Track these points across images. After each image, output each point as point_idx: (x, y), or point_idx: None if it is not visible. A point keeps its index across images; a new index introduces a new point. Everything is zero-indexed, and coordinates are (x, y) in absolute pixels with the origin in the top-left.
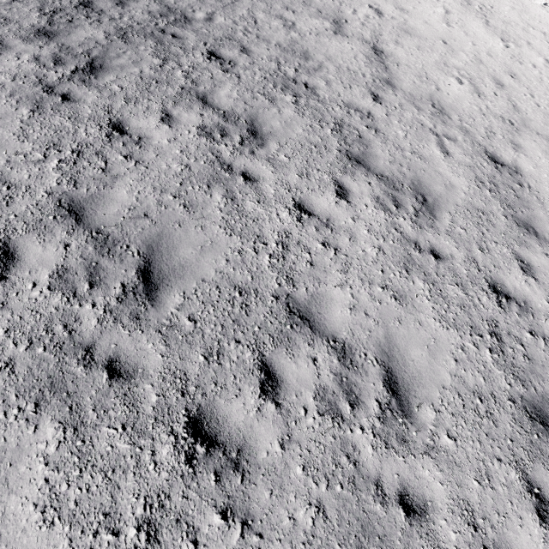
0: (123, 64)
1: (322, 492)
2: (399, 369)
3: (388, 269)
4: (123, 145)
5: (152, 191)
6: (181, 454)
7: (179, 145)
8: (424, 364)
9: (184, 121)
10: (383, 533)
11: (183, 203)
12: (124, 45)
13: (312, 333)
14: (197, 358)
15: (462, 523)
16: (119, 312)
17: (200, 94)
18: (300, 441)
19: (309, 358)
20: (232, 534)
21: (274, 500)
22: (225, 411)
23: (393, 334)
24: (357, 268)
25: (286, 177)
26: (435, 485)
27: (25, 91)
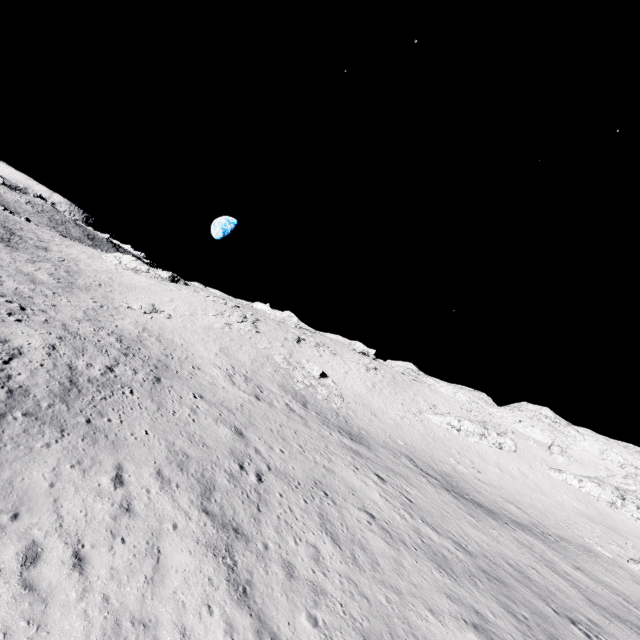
0: None
1: None
2: None
3: None
4: None
5: None
6: None
7: None
8: None
9: None
10: None
11: None
12: None
13: None
14: None
15: None
16: None
17: None
18: None
19: None
20: None
21: None
22: None
23: None
24: None
25: None
26: None
27: None
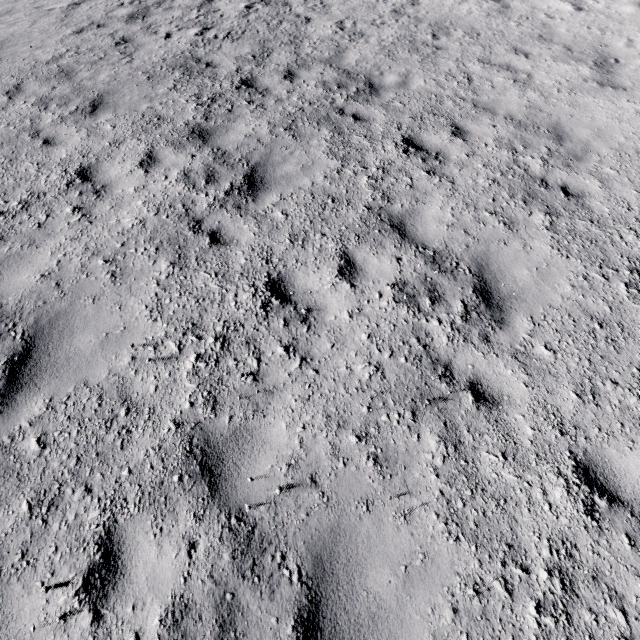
0: (290, 173)
1: None
2: None
3: None
4: (284, 324)
5: (324, 424)
6: None
7: (366, 322)
8: None
9: (373, 273)
10: None
11: (372, 454)
12: (292, 141)
13: None
14: None
15: None
16: None
17: (395, 219)
18: None
19: None
20: None
21: None
22: None
23: None
24: None
25: (552, 399)
26: None
27: (167, 230)
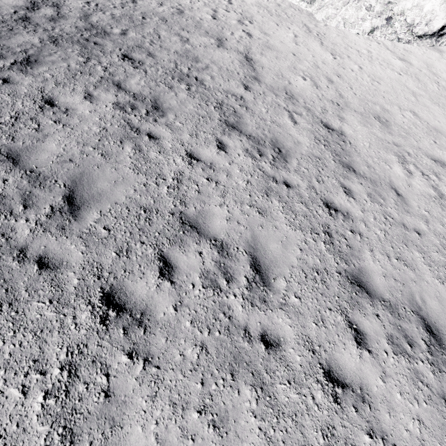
0: (54, 60)
1: (205, 337)
2: (261, 256)
3: (254, 194)
4: (53, 114)
5: (76, 145)
6: (97, 317)
7: (98, 114)
8: (279, 252)
9: (103, 99)
10: (249, 360)
11: (101, 153)
12: (55, 48)
13: (199, 236)
14: (111, 254)
15: (305, 350)
16: (48, 225)
17: (115, 82)
18: (189, 305)
19: (196, 252)
20: (136, 368)
21: (169, 344)
22: (132, 288)
23: (257, 234)
24: (232, 194)
25: (180, 137)
26: (286, 328)
27: None
